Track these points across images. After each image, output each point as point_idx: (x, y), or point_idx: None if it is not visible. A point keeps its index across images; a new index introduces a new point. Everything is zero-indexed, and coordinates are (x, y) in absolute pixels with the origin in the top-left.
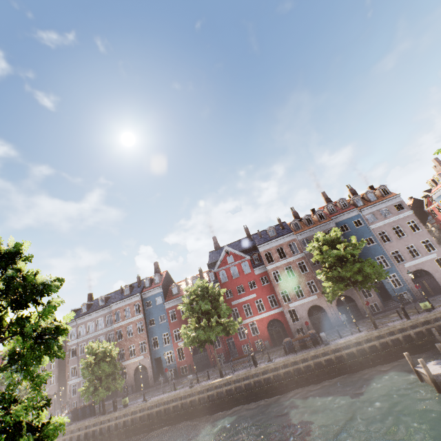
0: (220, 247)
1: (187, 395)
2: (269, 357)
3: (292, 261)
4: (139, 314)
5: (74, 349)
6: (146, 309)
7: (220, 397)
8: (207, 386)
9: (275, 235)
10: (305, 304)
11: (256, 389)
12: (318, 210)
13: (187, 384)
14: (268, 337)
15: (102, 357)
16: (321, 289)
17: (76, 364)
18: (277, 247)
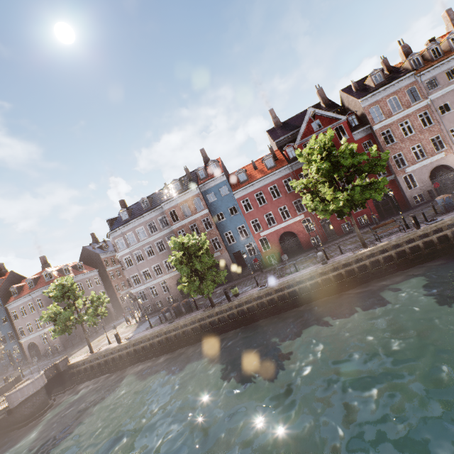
0: (280, 122)
1: (327, 271)
2: (426, 218)
3: (411, 113)
4: (202, 210)
5: (128, 259)
6: (209, 203)
7: (373, 266)
8: (354, 258)
9: (383, 81)
10: (427, 166)
11: (426, 250)
12: (451, 32)
13: (303, 266)
14: (374, 212)
15: (195, 250)
16: (450, 145)
17: (137, 272)
18: (388, 96)
